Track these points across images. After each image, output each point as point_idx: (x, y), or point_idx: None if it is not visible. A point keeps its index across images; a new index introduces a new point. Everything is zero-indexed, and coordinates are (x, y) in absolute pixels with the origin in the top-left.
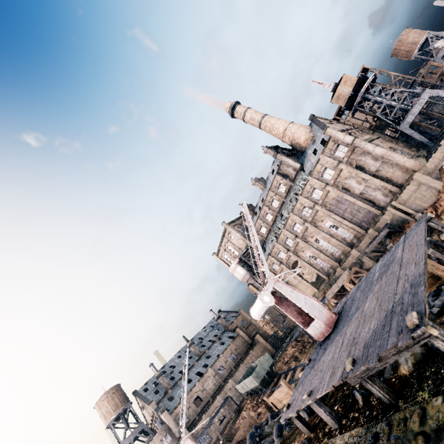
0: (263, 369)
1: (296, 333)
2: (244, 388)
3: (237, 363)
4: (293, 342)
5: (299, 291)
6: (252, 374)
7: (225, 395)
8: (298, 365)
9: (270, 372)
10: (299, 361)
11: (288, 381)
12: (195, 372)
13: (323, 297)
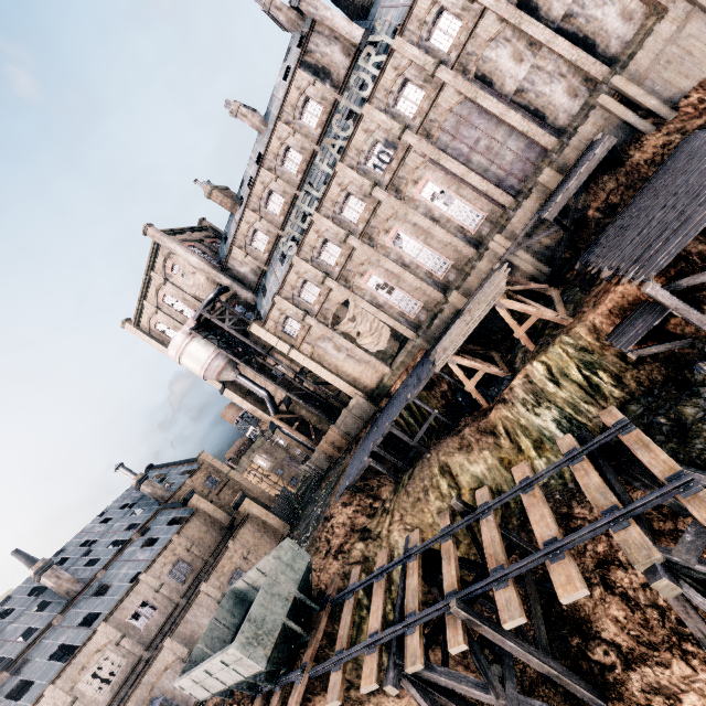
0: (278, 600)
1: (347, 472)
2: (207, 686)
3: (193, 584)
4: (344, 494)
5: None
6: (239, 638)
7: (147, 697)
8: (407, 556)
9: (301, 601)
10: (376, 539)
11: (383, 625)
12: (51, 649)
13: (408, 377)
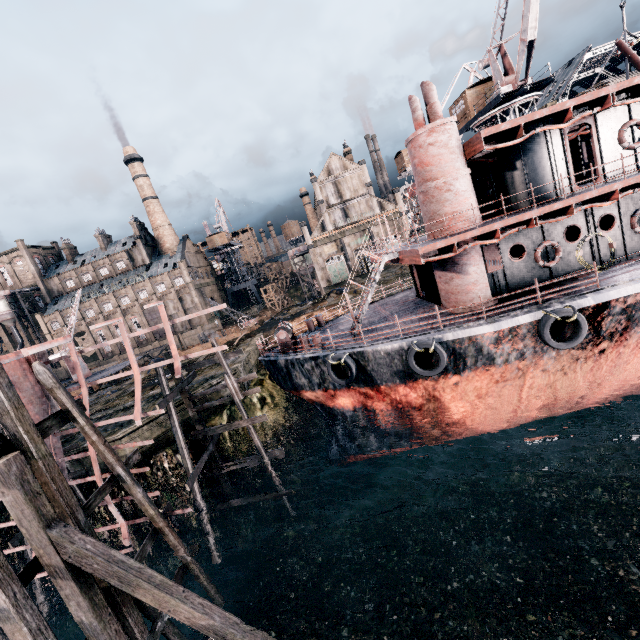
0: None
1: None
2: None
3: None
4: None
5: (81, 359)
6: None
7: None
8: None
9: None
10: None
11: None
12: None
13: None
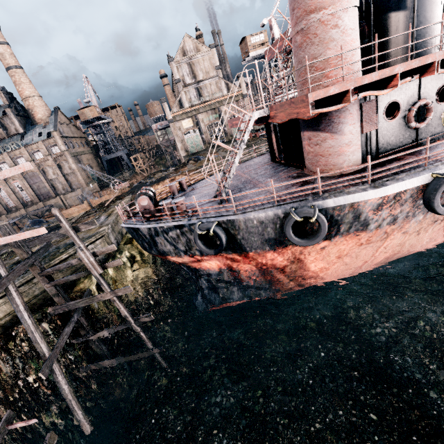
0: None
1: None
2: None
3: None
4: None
5: None
6: None
7: None
8: None
9: None
10: None
11: None
12: None
13: None
